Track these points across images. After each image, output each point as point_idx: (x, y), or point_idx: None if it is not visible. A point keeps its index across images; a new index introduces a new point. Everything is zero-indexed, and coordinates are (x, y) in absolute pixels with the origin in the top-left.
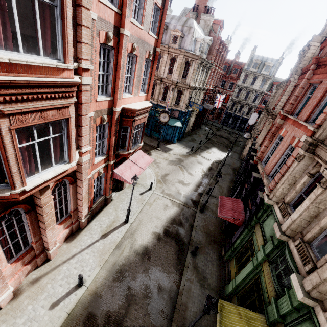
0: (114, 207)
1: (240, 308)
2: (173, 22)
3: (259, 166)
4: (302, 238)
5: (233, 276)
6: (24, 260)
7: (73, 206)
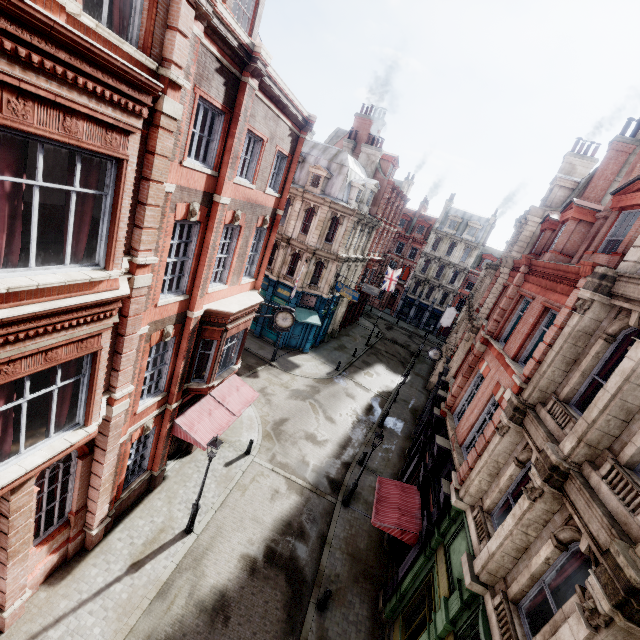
0: (168, 496)
1: None
2: (315, 153)
3: (448, 423)
4: (505, 592)
5: None
6: None
7: (78, 502)
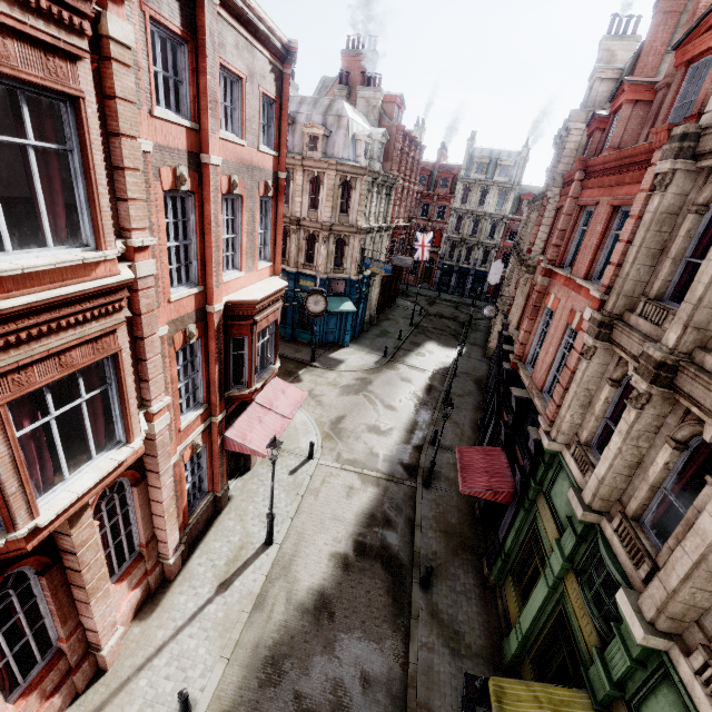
0: (238, 514)
1: (536, 686)
2: (304, 109)
3: (522, 374)
4: (623, 513)
5: (515, 615)
6: (45, 687)
7: (146, 533)
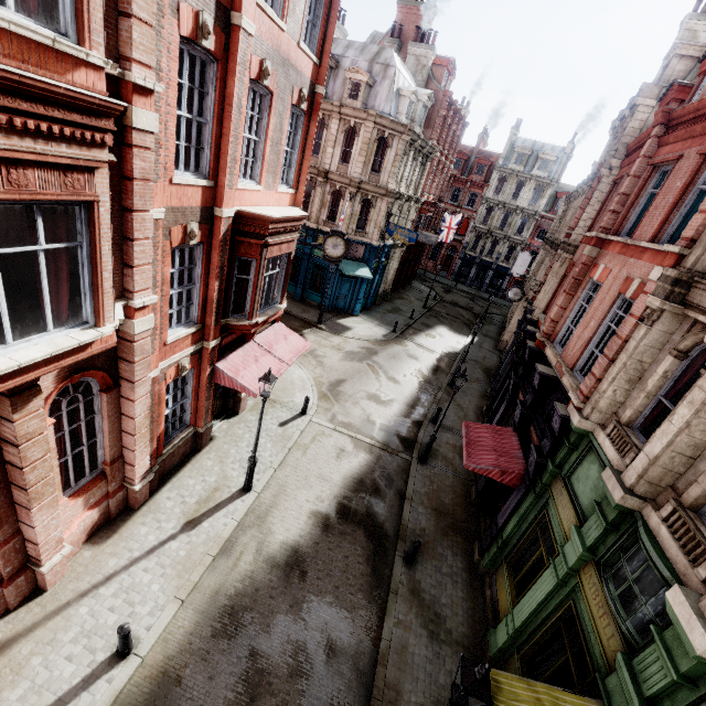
0: (218, 456)
1: (539, 686)
2: (350, 54)
3: (549, 353)
4: (678, 500)
5: (506, 607)
6: None
7: (112, 450)
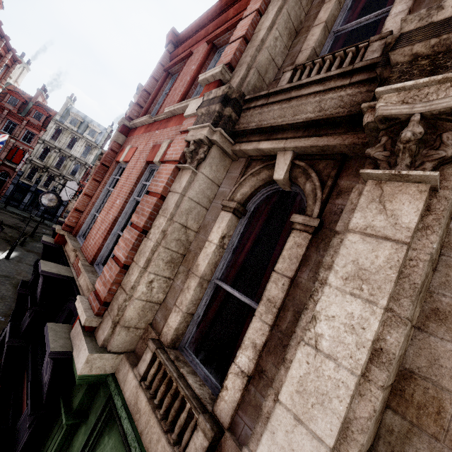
0: None
1: None
2: None
3: (69, 248)
4: None
5: None
6: None
7: None
